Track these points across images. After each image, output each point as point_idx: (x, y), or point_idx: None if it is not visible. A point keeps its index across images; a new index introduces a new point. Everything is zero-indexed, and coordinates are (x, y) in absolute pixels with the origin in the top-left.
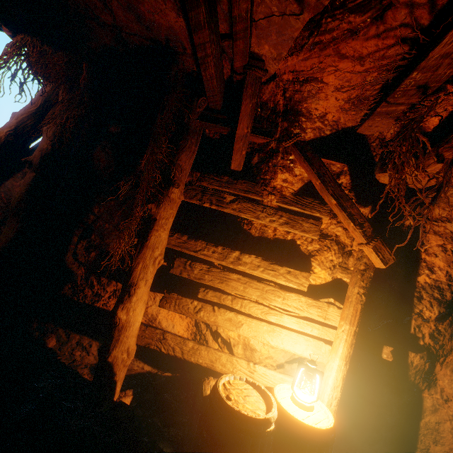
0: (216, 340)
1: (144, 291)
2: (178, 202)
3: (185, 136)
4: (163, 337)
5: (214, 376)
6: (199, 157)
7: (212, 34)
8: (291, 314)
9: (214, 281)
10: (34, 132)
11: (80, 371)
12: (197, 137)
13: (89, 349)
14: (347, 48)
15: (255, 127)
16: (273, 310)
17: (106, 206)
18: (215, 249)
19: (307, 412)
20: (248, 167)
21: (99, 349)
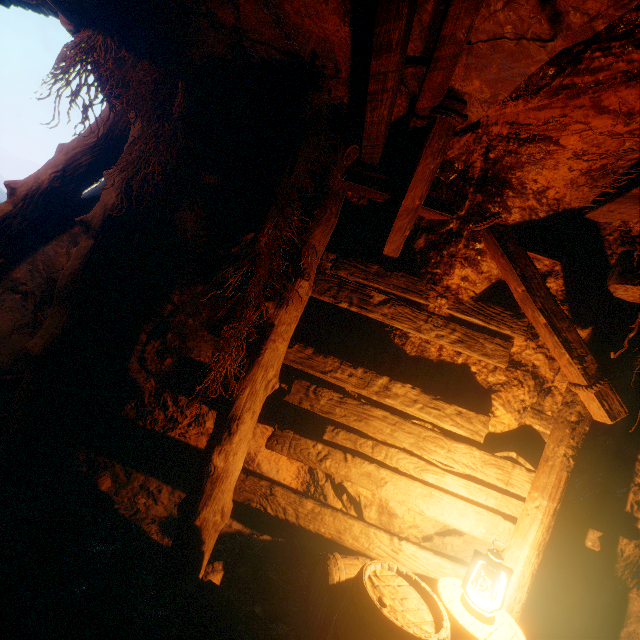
0: (339, 496)
1: (249, 427)
2: (304, 300)
3: (323, 203)
4: (271, 492)
5: (334, 546)
6: (334, 231)
7: (400, 59)
8: (453, 470)
9: (349, 417)
10: (90, 174)
11: (146, 529)
12: (338, 204)
13: (157, 495)
14: (614, 98)
15: (428, 195)
16: (432, 466)
17: (190, 292)
18: (353, 371)
19: (487, 625)
20: (408, 252)
21: (180, 504)
